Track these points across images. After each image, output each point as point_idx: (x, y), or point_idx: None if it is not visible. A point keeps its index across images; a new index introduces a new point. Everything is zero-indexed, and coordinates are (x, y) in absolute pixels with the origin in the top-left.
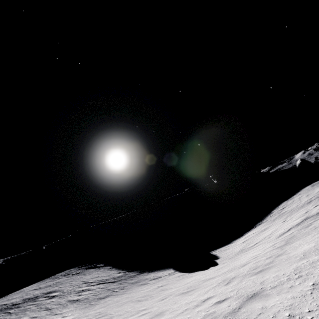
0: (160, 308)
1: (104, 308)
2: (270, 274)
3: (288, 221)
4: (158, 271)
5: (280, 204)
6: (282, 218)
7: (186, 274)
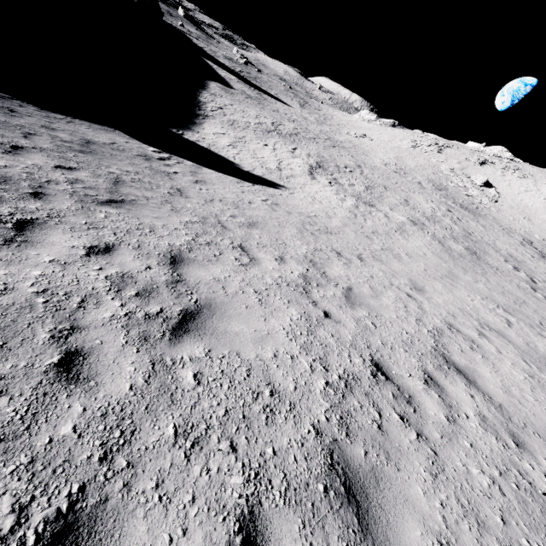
0: (405, 250)
1: (294, 240)
2: (425, 236)
3: (278, 151)
4: (84, 124)
5: (201, 91)
6: (249, 133)
7: (252, 185)
